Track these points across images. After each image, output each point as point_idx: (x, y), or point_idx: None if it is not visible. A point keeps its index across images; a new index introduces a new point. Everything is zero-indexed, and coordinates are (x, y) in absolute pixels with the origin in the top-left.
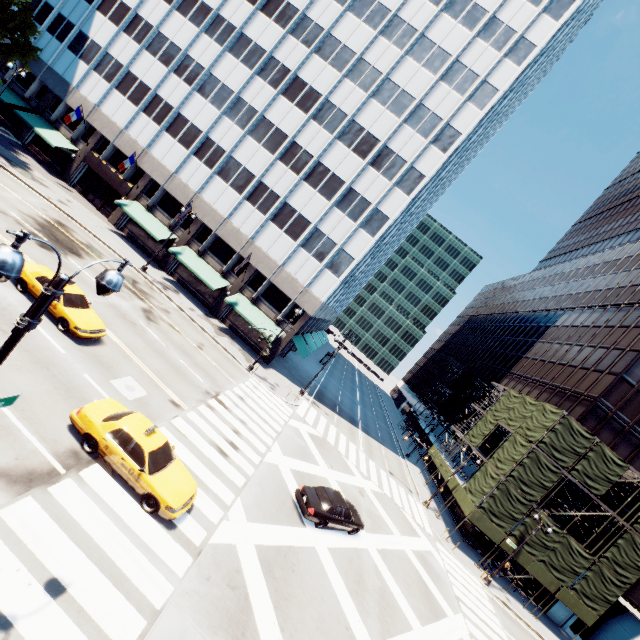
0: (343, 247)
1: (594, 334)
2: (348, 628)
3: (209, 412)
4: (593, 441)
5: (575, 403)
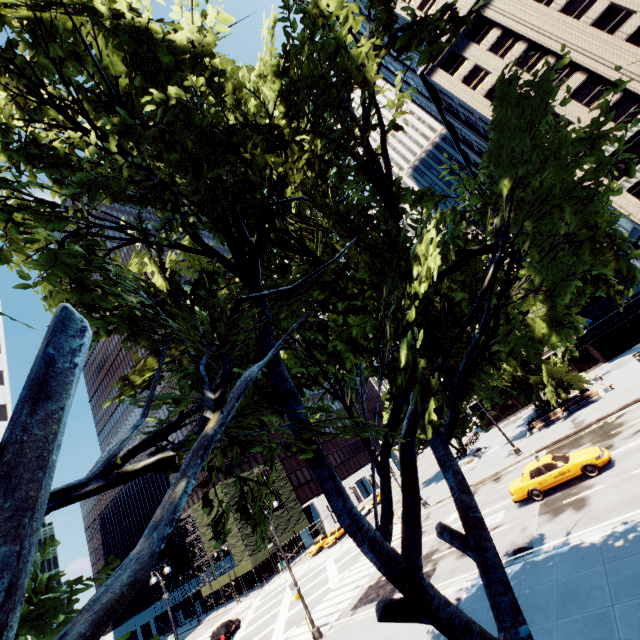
0: None
1: None
2: (274, 613)
3: None
4: None
5: (217, 475)
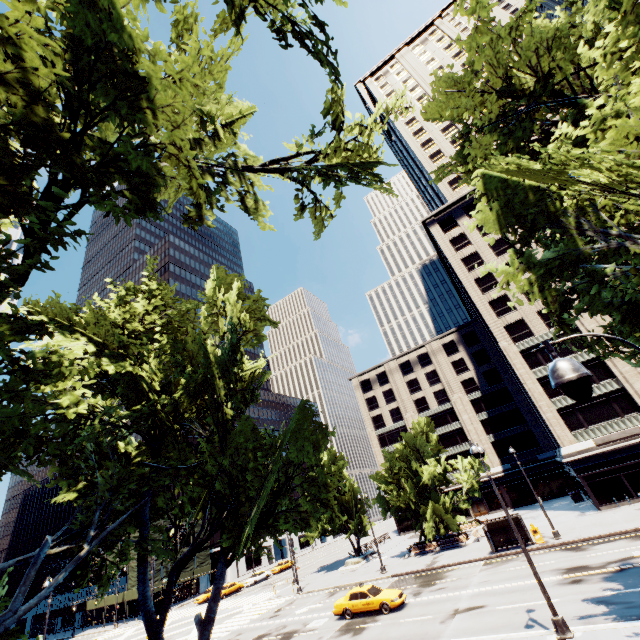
0: None
1: None
2: None
3: None
4: None
5: None
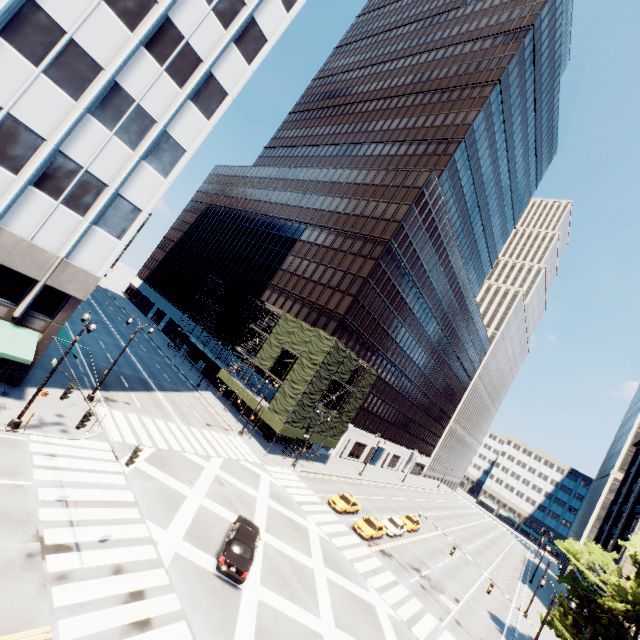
0: (120, 191)
1: (334, 257)
2: (312, 632)
3: (71, 589)
4: (347, 351)
5: (330, 319)
